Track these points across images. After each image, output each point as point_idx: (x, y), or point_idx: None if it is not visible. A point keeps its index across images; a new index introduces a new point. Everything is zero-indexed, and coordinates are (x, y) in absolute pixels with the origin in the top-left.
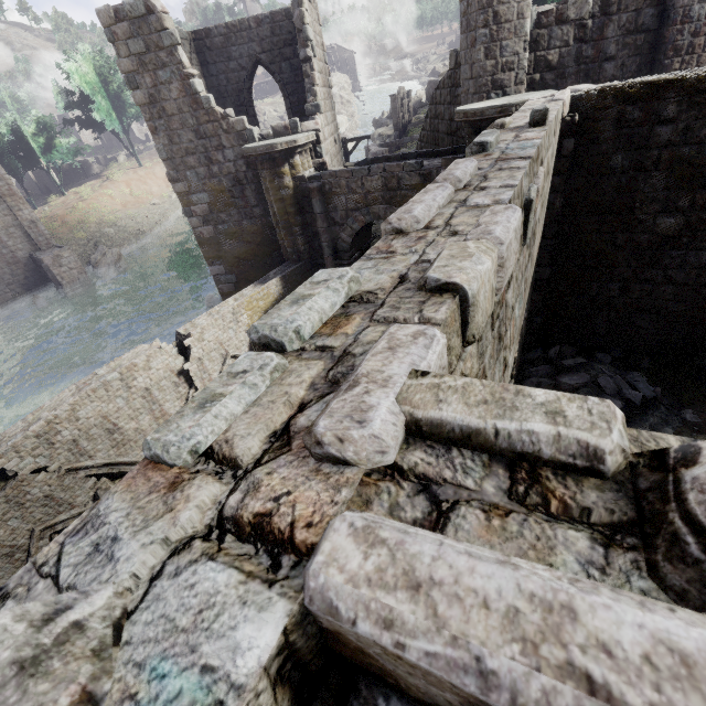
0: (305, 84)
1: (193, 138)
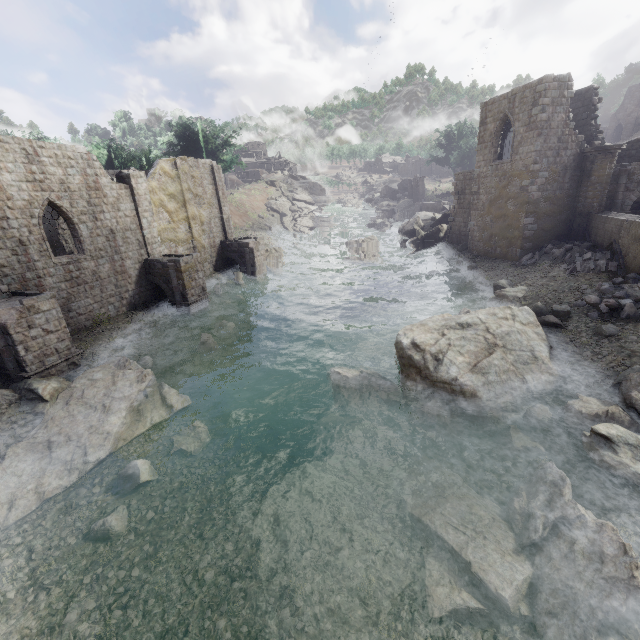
0: (589, 129)
1: (555, 142)
